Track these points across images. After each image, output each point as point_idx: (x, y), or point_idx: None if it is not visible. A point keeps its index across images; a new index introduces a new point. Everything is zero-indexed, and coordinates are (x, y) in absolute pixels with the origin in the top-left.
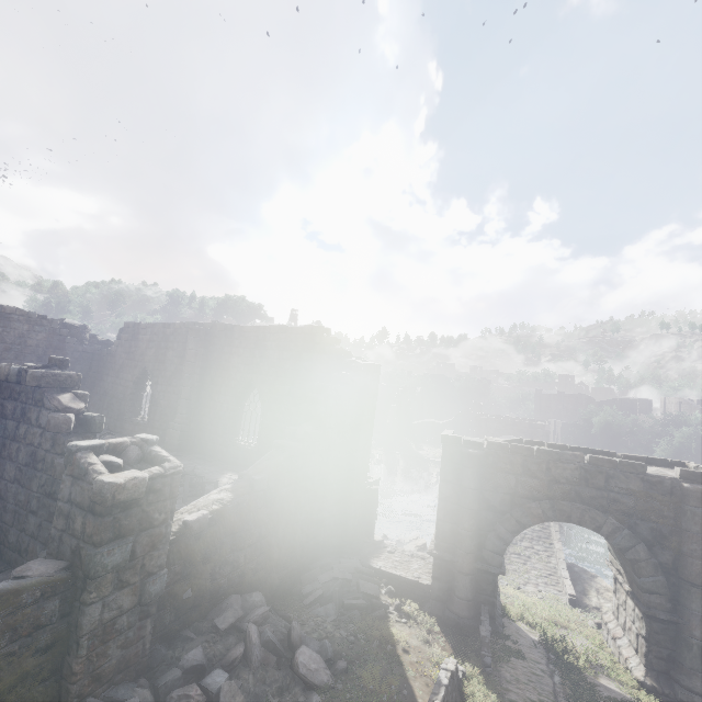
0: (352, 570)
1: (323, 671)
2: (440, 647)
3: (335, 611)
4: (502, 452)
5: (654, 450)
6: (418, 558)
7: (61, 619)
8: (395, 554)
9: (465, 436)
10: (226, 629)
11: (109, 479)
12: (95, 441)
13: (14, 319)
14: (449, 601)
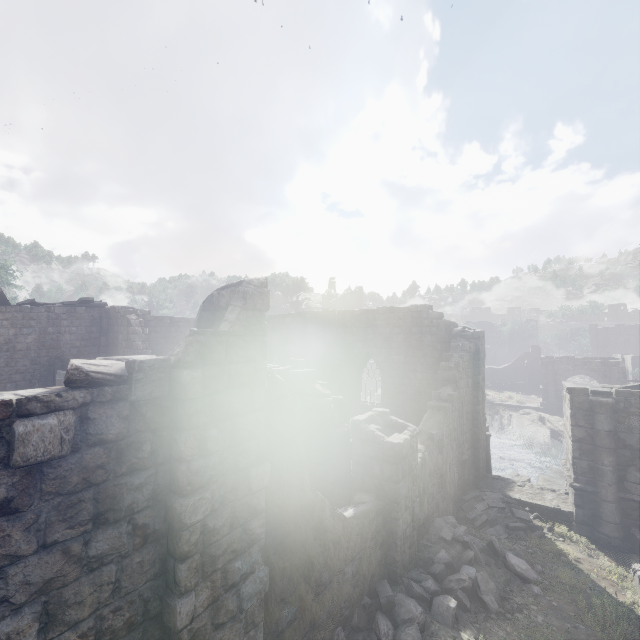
0: (500, 501)
1: (531, 571)
2: (606, 559)
3: (503, 531)
4: (633, 398)
5: None
6: (548, 491)
7: (383, 528)
8: (525, 488)
9: (527, 378)
10: (450, 540)
11: (395, 441)
12: (364, 416)
13: (181, 325)
14: (595, 525)
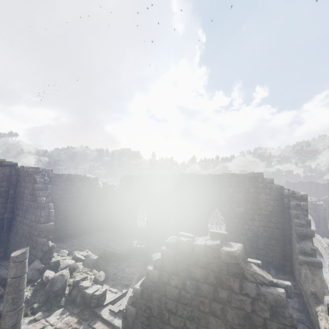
0: None
1: None
2: None
3: None
4: None
5: None
6: None
7: None
8: None
9: None
10: None
11: None
12: None
13: (75, 180)
14: None
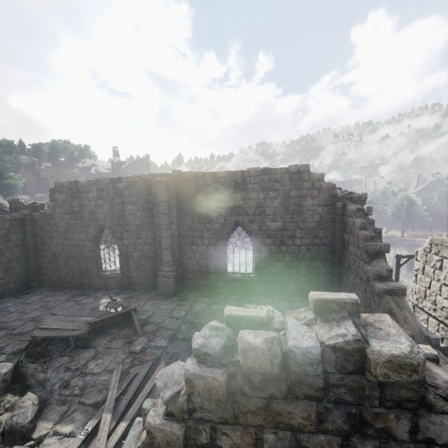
0: None
1: None
2: None
3: None
4: None
5: (379, 209)
6: None
7: None
8: None
9: None
10: None
11: None
12: None
13: None
14: None
